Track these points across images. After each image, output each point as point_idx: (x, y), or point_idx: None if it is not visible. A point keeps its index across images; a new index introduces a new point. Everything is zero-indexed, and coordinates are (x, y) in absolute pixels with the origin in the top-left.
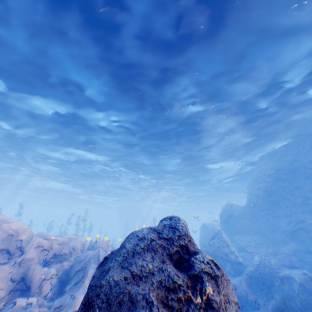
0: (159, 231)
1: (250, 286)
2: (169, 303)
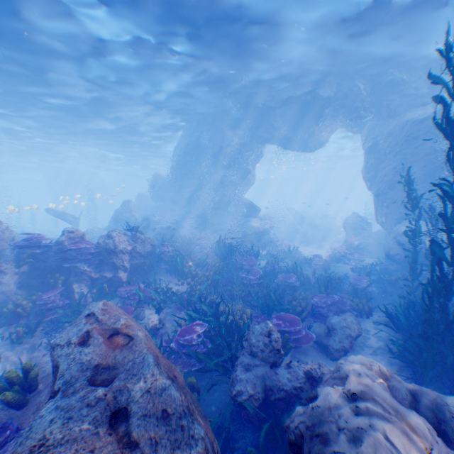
0: None
1: None
2: None
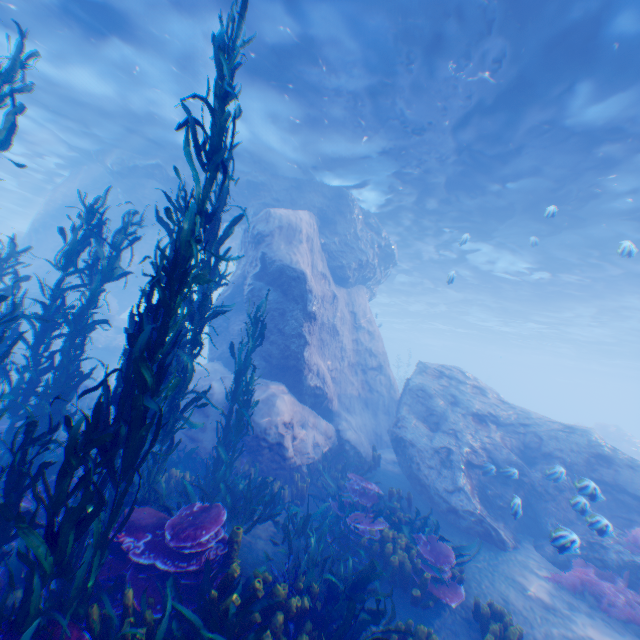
0: None
1: None
2: None
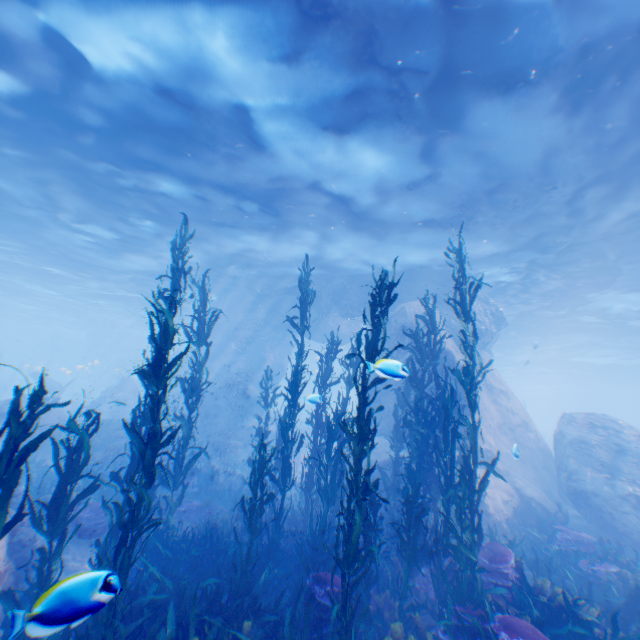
0: None
1: None
2: None
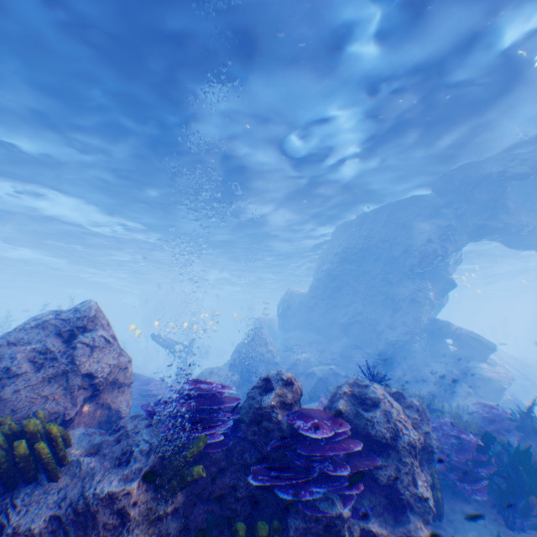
0: (60, 313)
1: None
2: (35, 359)
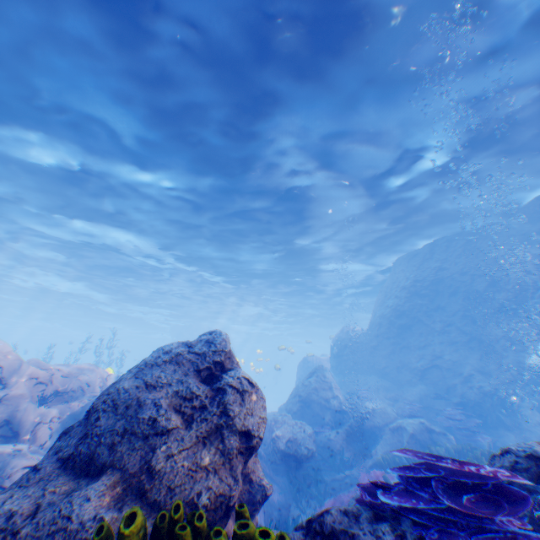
0: (190, 345)
1: (353, 441)
2: (182, 409)
